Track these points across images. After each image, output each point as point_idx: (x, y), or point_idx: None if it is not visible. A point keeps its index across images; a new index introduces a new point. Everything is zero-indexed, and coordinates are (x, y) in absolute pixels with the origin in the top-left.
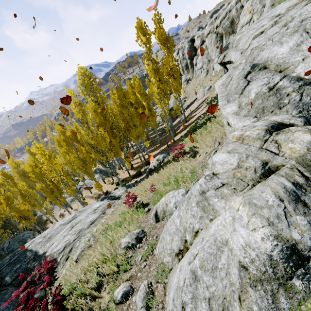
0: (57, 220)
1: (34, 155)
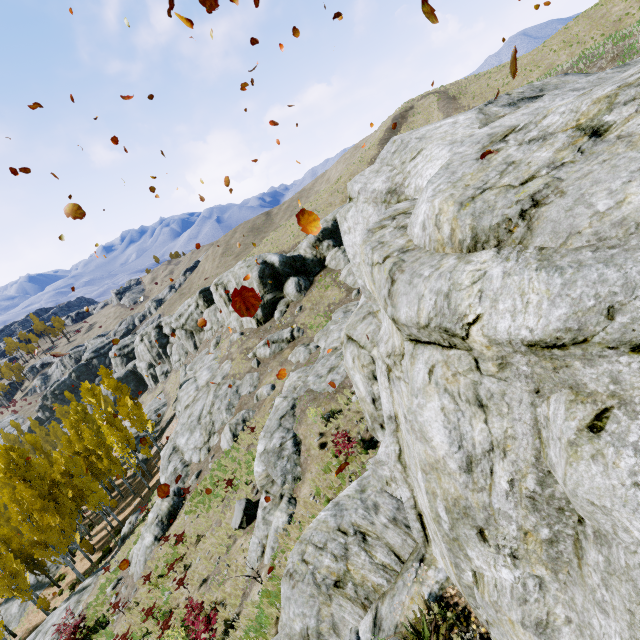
0: None
1: None
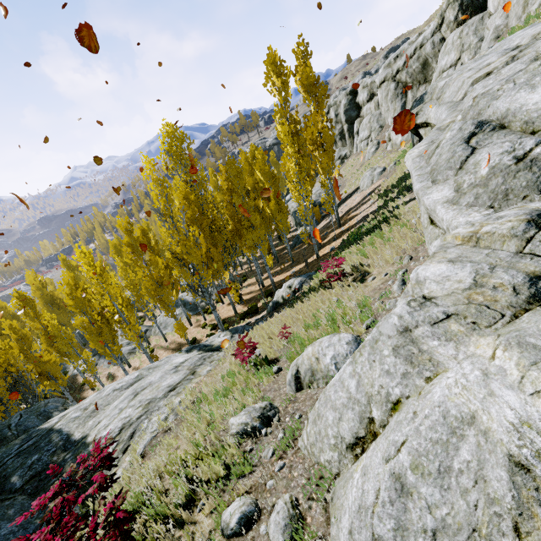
0: (102, 385)
1: (73, 270)
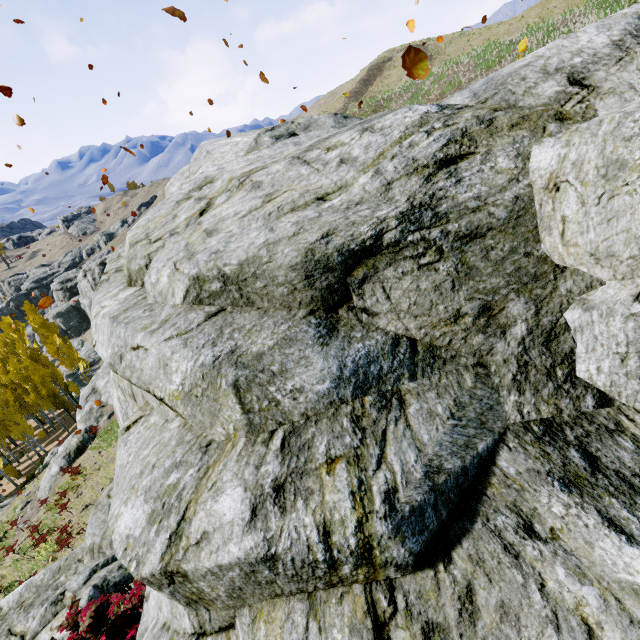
0: None
1: None
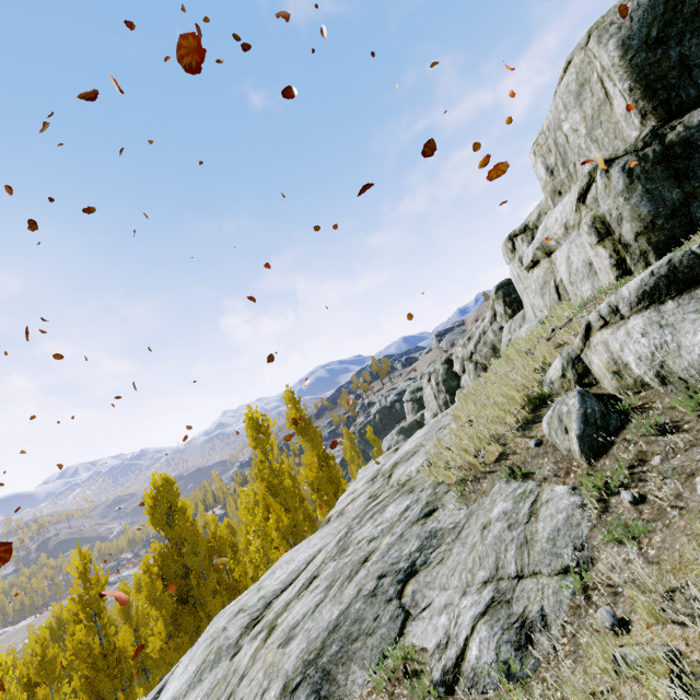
0: None
1: None
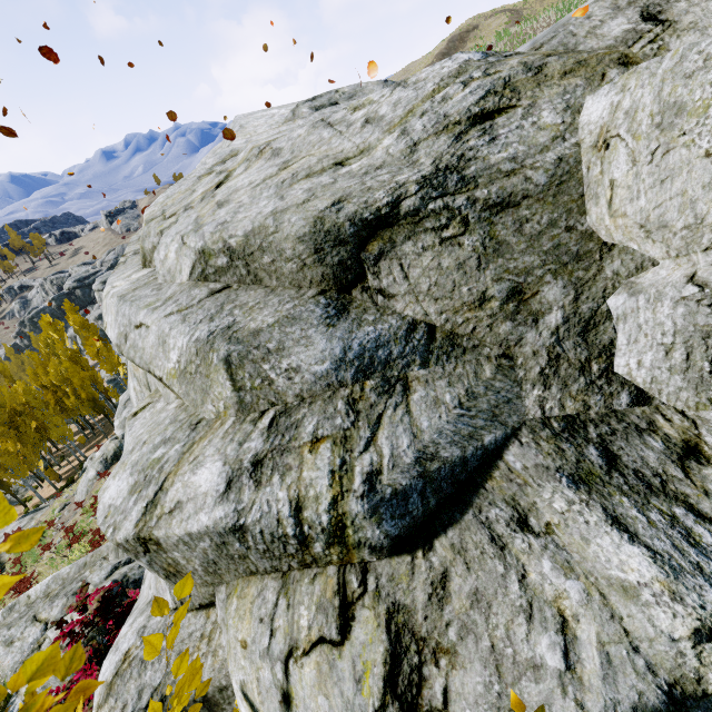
0: None
1: None
